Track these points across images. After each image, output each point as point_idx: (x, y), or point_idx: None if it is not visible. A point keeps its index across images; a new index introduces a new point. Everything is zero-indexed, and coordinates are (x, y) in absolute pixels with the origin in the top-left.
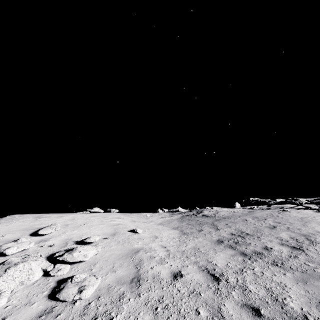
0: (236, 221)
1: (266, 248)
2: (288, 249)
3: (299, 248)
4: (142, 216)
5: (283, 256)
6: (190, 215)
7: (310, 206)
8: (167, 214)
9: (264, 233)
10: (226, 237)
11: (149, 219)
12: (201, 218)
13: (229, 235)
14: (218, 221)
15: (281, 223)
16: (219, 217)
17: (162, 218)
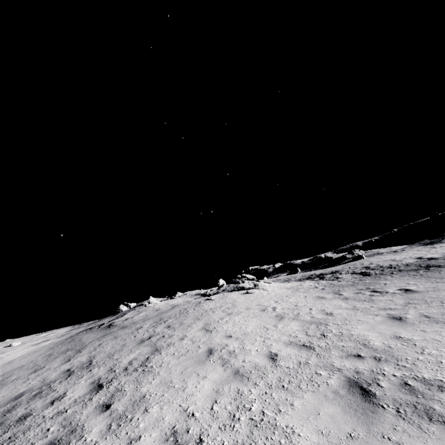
0: (122, 334)
1: (58, 398)
2: (85, 392)
3: (102, 387)
4: (1, 348)
5: (46, 417)
6: (92, 328)
7: (245, 285)
8: (64, 330)
9: (112, 358)
10: (45, 382)
11: (6, 353)
12: (92, 334)
13: (58, 375)
14: (103, 337)
15: (169, 328)
16: (120, 326)
17: (39, 344)
